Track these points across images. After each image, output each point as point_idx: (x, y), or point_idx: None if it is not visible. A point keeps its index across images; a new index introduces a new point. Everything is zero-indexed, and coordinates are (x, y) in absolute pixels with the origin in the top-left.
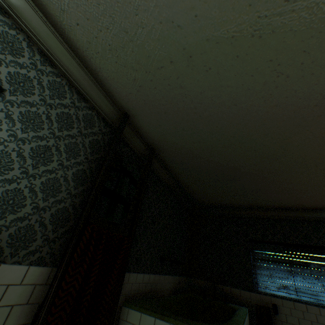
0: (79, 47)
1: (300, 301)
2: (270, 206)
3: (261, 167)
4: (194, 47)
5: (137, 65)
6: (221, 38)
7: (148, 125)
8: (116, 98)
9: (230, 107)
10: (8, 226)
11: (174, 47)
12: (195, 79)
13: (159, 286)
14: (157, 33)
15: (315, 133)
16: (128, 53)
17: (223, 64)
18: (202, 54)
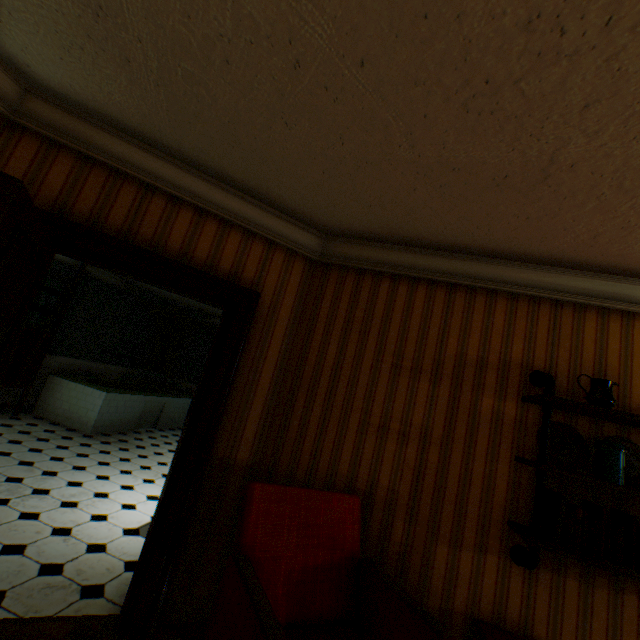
0: None
1: None
2: None
3: None
4: None
5: None
6: None
7: None
8: None
9: None
10: None
11: None
12: None
13: (100, 371)
14: None
15: None
16: None
17: None
18: None
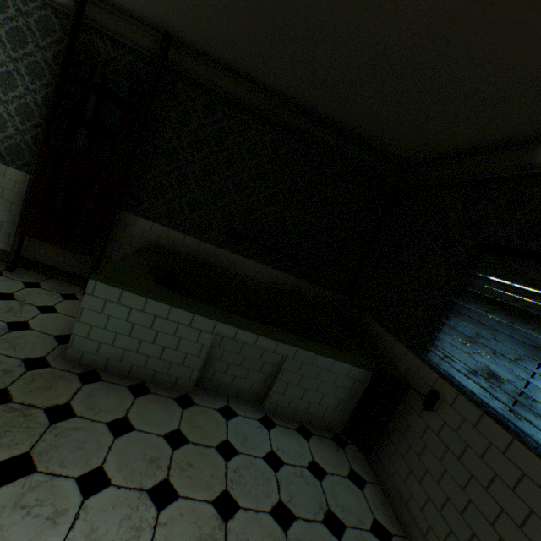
0: None
1: (502, 424)
2: None
3: None
4: None
5: None
6: None
7: None
8: None
9: None
10: (4, 142)
11: None
12: None
13: (229, 266)
14: None
15: None
16: None
17: None
18: None
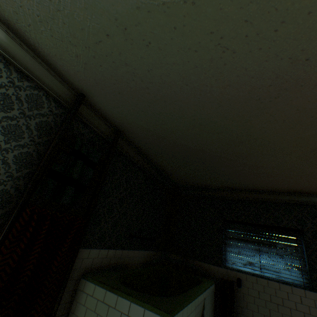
0: (9, 19)
1: (262, 277)
2: (245, 188)
3: (228, 150)
4: (126, 17)
5: (74, 39)
6: (152, 5)
7: (106, 106)
8: (66, 77)
9: (182, 87)
10: None
11: (106, 18)
12: (138, 55)
13: (128, 260)
14: (81, 0)
15: (275, 116)
16: (60, 25)
17: (162, 38)
18: (137, 26)
